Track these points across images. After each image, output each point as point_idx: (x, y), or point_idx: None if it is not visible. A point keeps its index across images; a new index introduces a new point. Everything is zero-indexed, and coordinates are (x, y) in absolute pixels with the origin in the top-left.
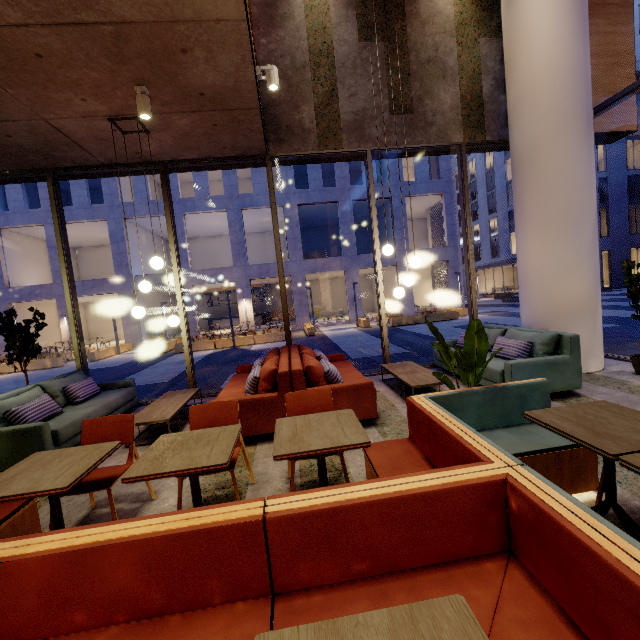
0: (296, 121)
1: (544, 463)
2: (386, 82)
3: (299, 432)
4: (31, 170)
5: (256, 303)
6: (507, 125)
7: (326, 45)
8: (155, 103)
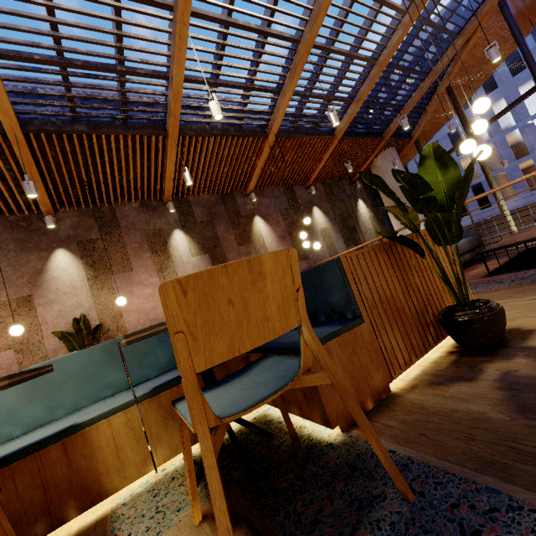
0: None
1: None
2: None
3: None
4: None
5: None
6: None
7: (335, 251)
8: None
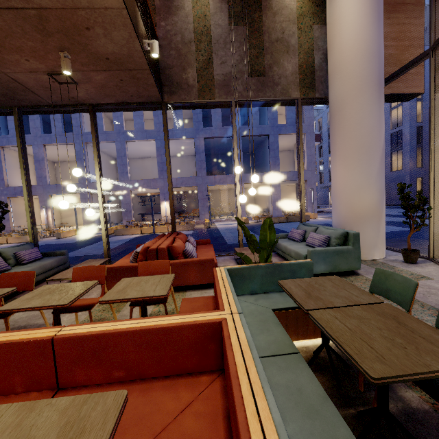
0: (183, 79)
1: (295, 316)
2: (247, 54)
3: (128, 287)
4: (3, 107)
5: (175, 204)
6: None
7: (206, 27)
8: (77, 64)
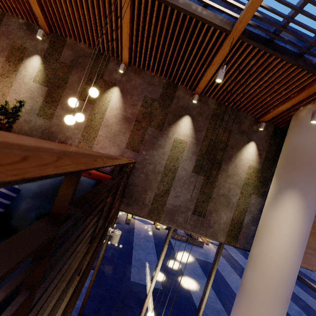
0: (142, 197)
1: None
2: (197, 197)
3: None
4: None
5: None
6: (250, 242)
7: (175, 167)
8: None
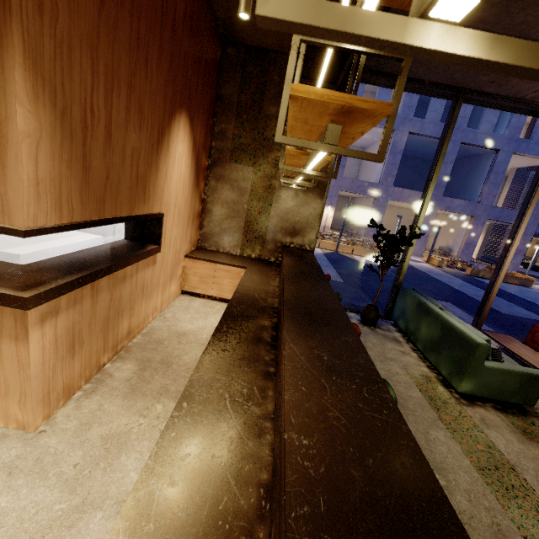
0: None
1: None
2: None
3: None
4: (448, 86)
5: None
6: None
7: None
8: None
